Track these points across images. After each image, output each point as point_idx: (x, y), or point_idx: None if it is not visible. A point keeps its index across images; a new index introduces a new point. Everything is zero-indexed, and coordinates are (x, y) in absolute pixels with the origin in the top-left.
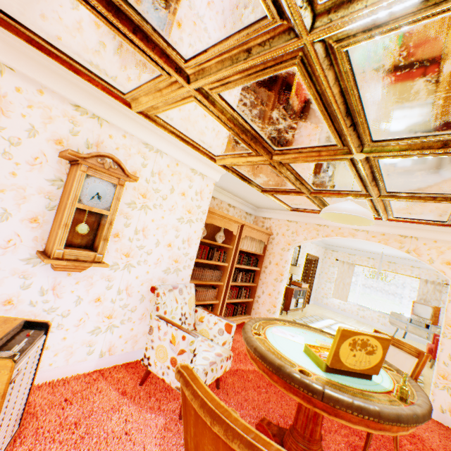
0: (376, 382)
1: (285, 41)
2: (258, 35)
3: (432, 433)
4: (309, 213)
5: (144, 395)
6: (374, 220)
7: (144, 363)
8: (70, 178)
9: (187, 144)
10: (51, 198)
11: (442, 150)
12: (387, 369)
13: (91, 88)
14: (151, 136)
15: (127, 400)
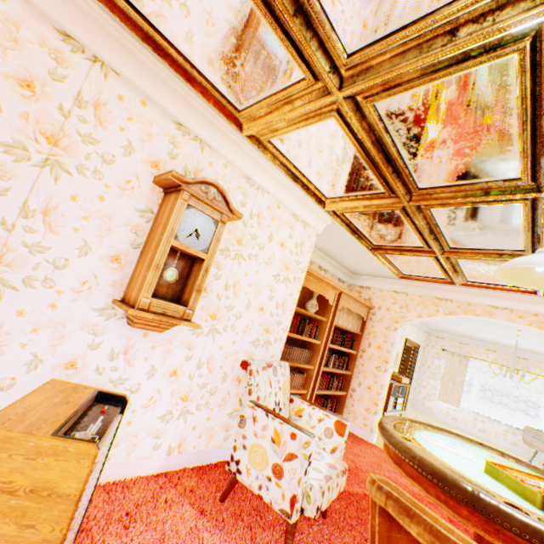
0: None
1: (524, 10)
2: (479, 6)
3: None
4: (424, 283)
5: (229, 518)
6: (521, 295)
7: (230, 469)
8: (165, 209)
9: (296, 181)
10: (137, 233)
11: None
12: None
13: (200, 103)
14: (254, 168)
15: (207, 523)
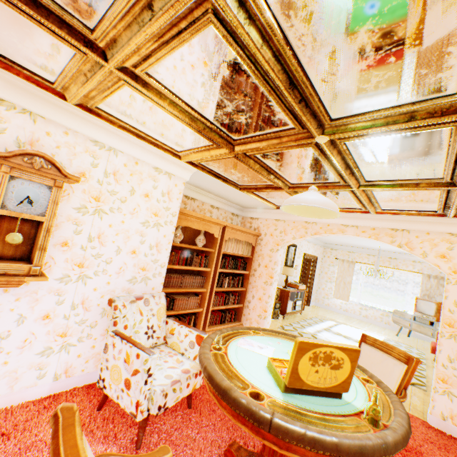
0: (347, 400)
1: None
2: None
3: (431, 444)
4: None
5: (100, 422)
6: (363, 214)
7: (100, 386)
8: None
9: (143, 139)
10: None
11: (409, 124)
12: (368, 381)
13: (15, 78)
14: (99, 132)
15: None
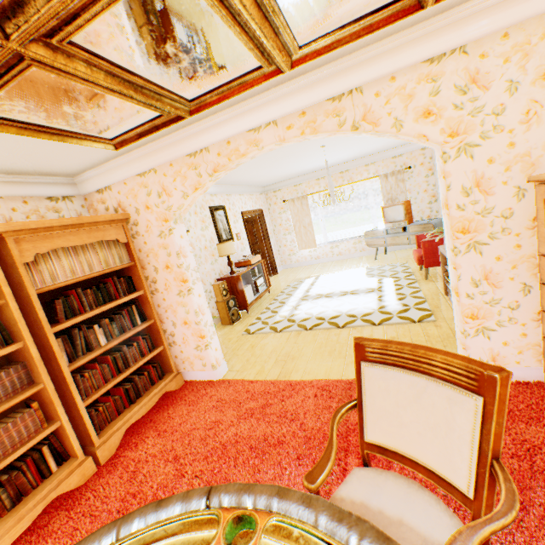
0: None
1: None
2: None
3: None
4: (161, 139)
5: None
6: (275, 89)
7: None
8: None
9: None
10: None
11: None
12: None
13: None
14: None
15: None
